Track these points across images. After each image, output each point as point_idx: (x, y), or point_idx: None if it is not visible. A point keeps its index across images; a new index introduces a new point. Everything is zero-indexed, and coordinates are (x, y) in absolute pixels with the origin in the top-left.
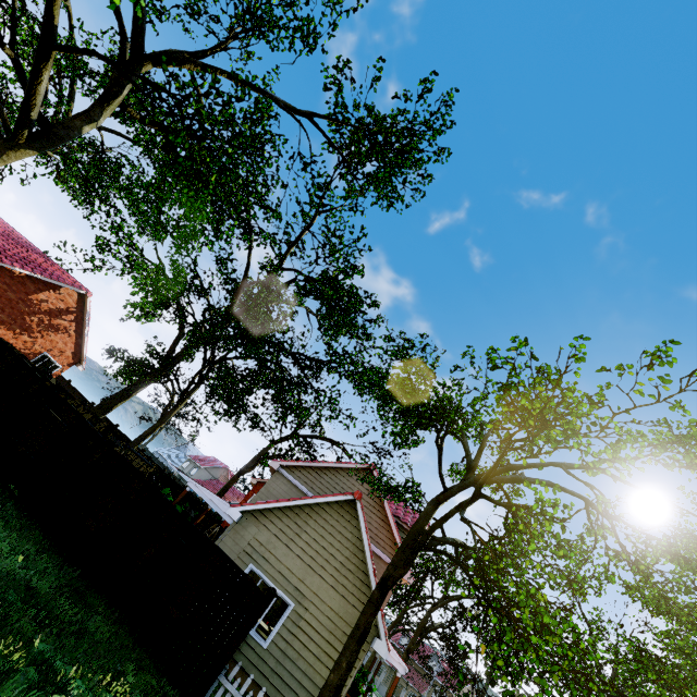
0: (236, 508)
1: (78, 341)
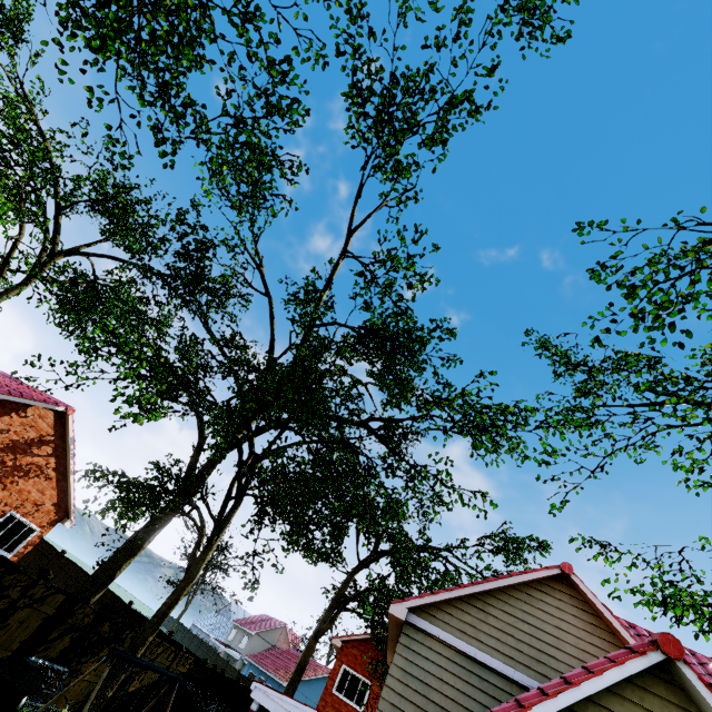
0: None
1: (62, 484)
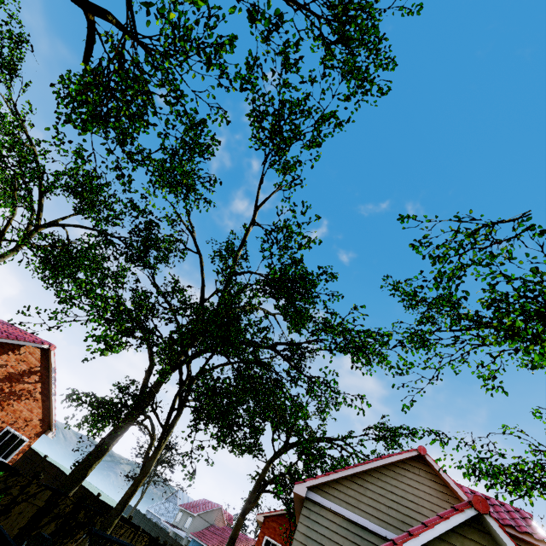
0: None
1: (46, 404)
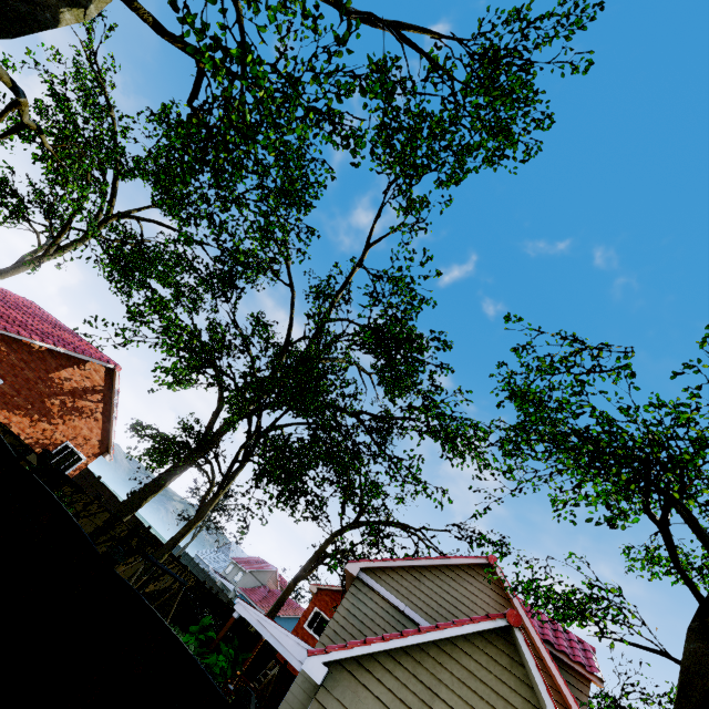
0: (317, 656)
1: (106, 425)
